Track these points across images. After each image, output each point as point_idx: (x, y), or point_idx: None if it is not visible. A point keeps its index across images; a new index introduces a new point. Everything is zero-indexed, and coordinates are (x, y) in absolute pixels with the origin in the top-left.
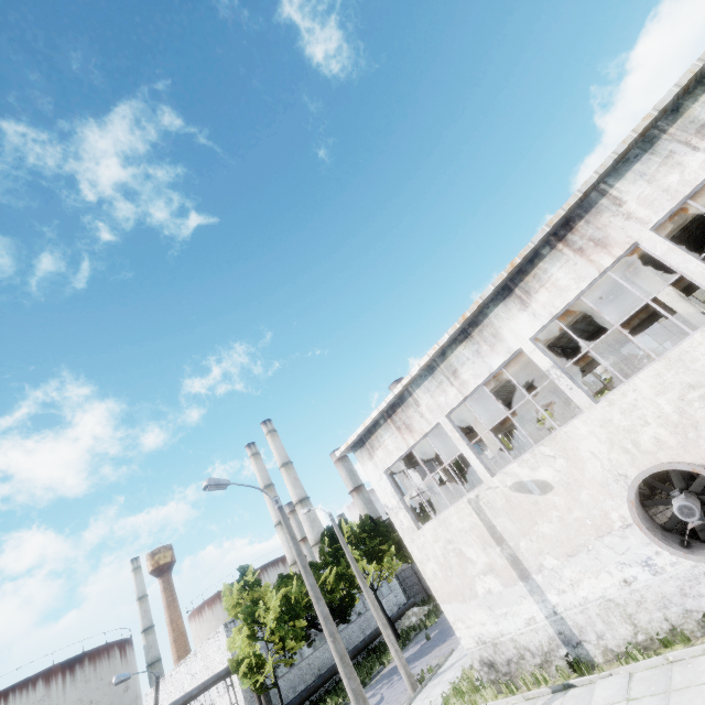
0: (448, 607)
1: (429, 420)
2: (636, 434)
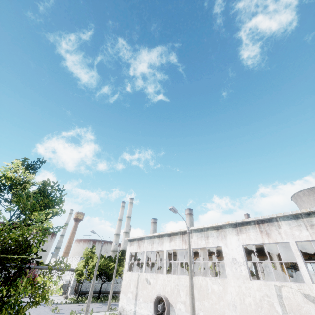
0: (121, 294)
1: (143, 248)
2: (166, 286)
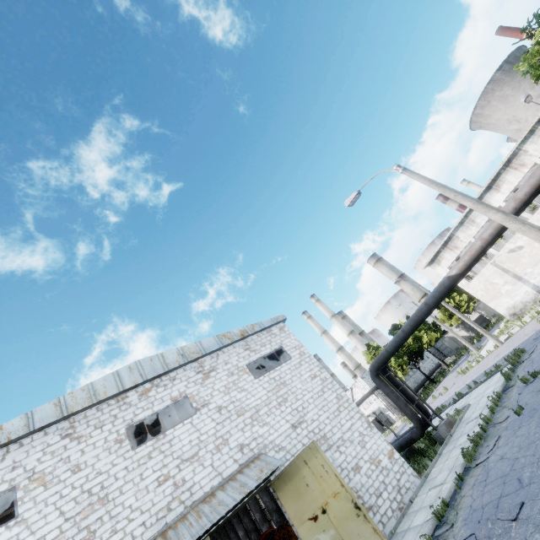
0: (491, 304)
1: (465, 242)
2: None
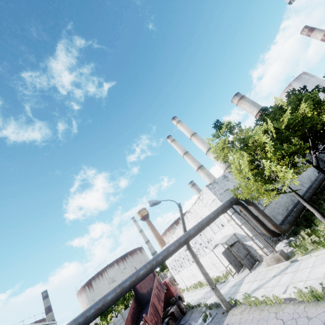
0: None
1: None
2: None
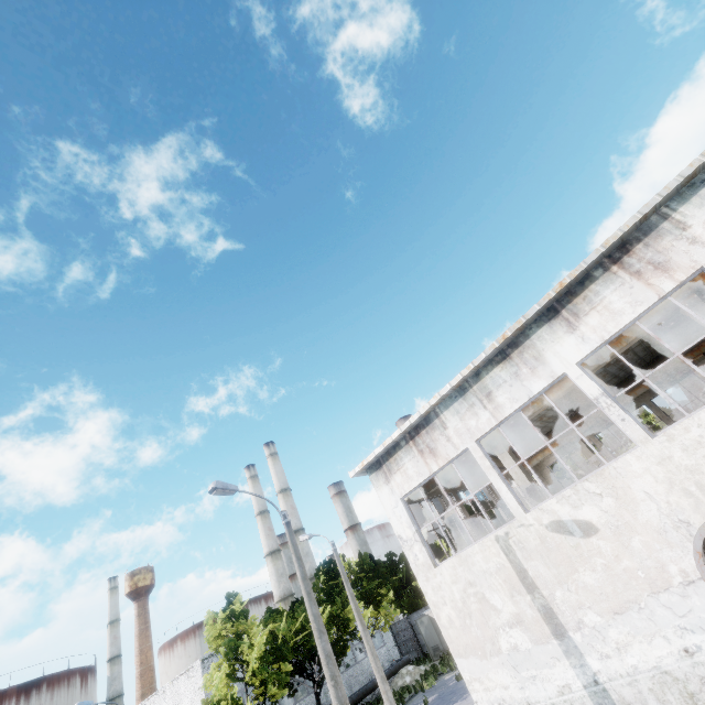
0: (464, 662)
1: (456, 444)
2: (701, 475)
